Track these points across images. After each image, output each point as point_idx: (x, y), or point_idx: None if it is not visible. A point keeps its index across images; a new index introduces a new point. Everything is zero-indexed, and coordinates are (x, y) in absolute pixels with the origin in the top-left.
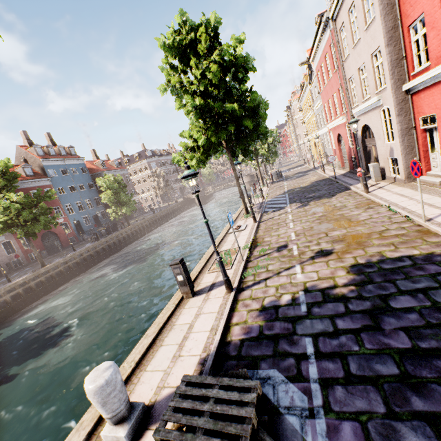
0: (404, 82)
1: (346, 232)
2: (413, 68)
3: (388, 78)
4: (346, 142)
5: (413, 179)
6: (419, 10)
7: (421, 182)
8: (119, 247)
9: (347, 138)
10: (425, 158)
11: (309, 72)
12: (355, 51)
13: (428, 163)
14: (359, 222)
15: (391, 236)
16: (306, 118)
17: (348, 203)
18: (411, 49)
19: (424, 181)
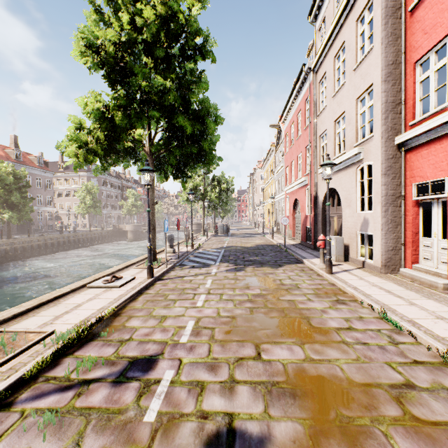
0: (398, 134)
1: (304, 359)
2: (414, 116)
3: (379, 122)
4: (304, 208)
5: (392, 270)
6: (441, 34)
7: (406, 277)
8: None
9: (305, 204)
10: (413, 242)
11: (277, 137)
12: (334, 100)
13: (417, 252)
14: (329, 332)
15: (444, 430)
16: (266, 184)
17: (302, 283)
18: (414, 92)
19: (413, 277)
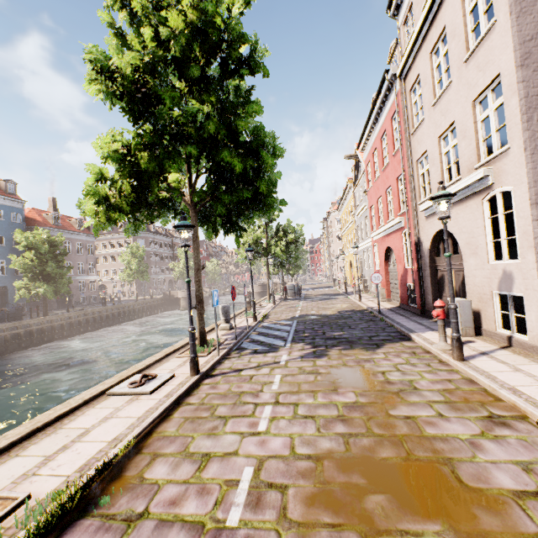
0: None
1: None
2: None
3: (517, 127)
4: (401, 259)
5: None
6: None
7: None
8: (1, 349)
9: (403, 253)
10: None
11: (355, 170)
12: (436, 109)
13: None
14: (503, 504)
15: None
16: (344, 230)
17: (419, 379)
18: None
19: None
